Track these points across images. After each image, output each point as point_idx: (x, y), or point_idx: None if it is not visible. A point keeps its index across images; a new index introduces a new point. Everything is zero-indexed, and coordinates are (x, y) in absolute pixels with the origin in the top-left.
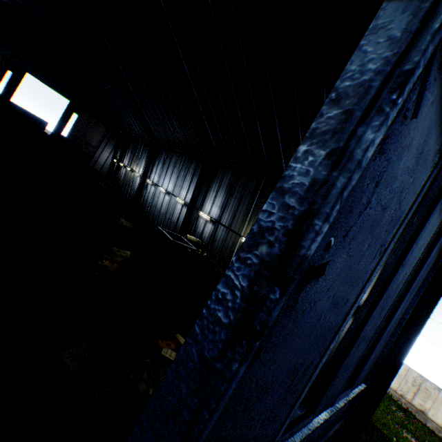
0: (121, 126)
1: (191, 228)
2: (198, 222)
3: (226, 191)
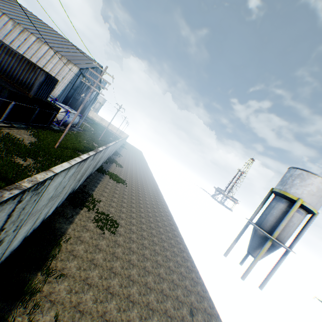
0: None
1: None
2: None
3: None
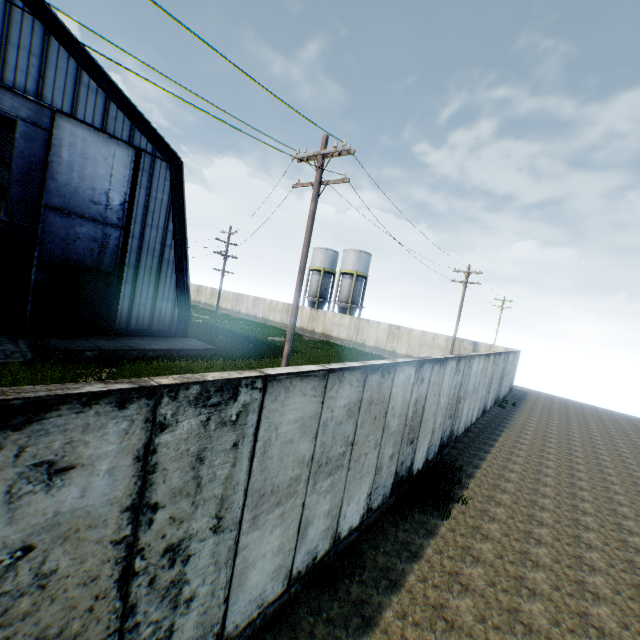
0: (5, 187)
1: None
2: None
3: None
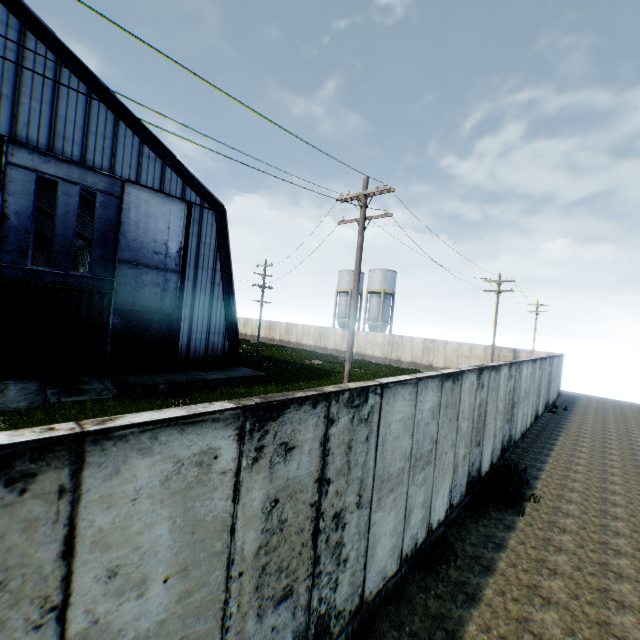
0: None
1: None
2: None
3: None
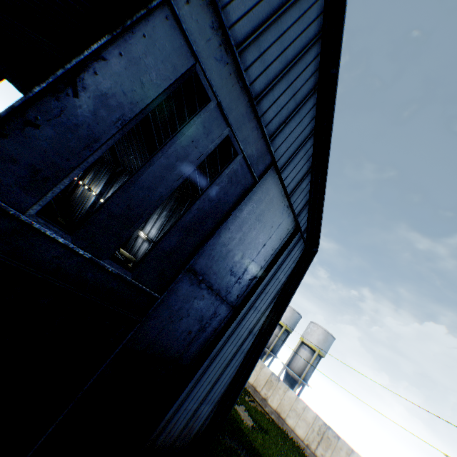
0: None
1: (129, 247)
2: (137, 241)
3: (167, 216)
